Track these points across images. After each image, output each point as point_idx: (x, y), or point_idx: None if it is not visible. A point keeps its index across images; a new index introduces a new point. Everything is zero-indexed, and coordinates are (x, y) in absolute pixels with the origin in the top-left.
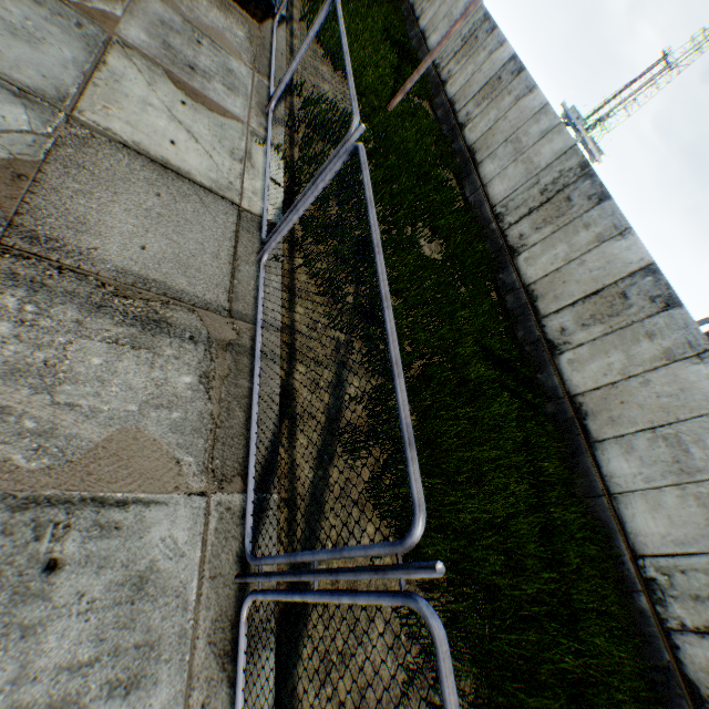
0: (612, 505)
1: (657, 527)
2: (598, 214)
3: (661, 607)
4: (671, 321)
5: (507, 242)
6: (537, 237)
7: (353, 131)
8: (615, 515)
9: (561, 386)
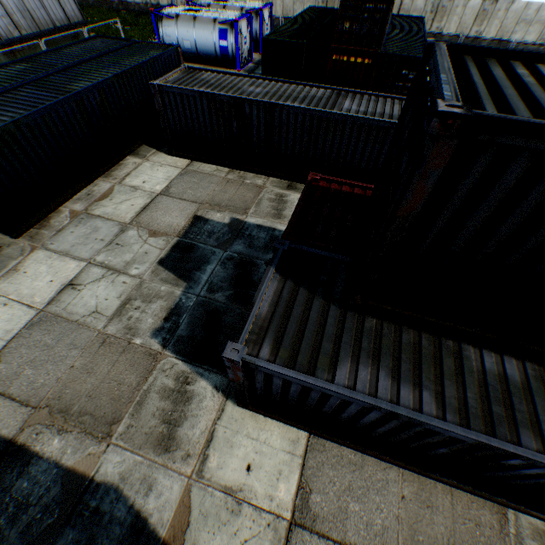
0: (521, 45)
1: (532, 37)
2: (457, 3)
3: (544, 45)
4: (500, 4)
5: (433, 34)
6: (443, 24)
7: (512, 42)
8: (523, 45)
9: (488, 42)
